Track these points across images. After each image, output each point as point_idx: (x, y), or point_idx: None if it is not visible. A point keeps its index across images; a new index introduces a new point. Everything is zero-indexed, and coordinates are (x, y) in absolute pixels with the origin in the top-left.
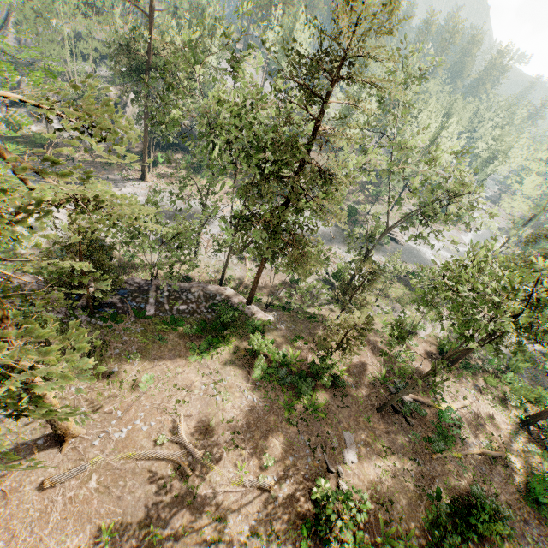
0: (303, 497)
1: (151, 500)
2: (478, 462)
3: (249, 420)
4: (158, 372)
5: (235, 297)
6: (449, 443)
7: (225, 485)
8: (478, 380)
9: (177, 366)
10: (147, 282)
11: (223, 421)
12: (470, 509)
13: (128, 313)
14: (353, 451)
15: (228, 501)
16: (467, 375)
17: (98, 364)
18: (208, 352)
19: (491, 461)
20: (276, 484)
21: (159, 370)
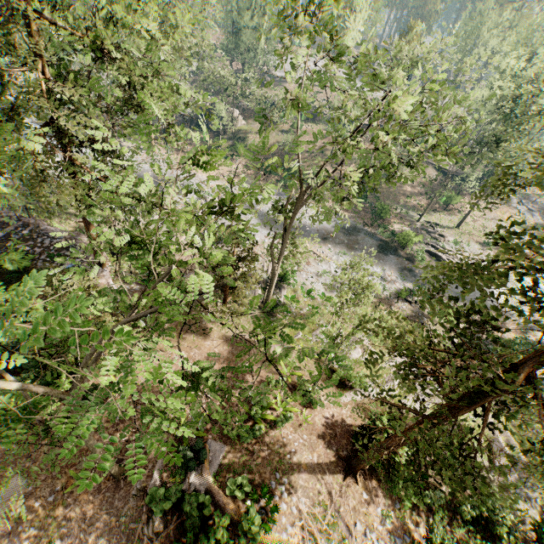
0: None
1: None
2: None
3: None
4: None
5: None
6: None
7: None
8: (420, 528)
9: None
10: (21, 218)
11: None
12: None
13: None
14: None
15: None
16: (394, 504)
17: None
18: None
19: None
20: None
21: None
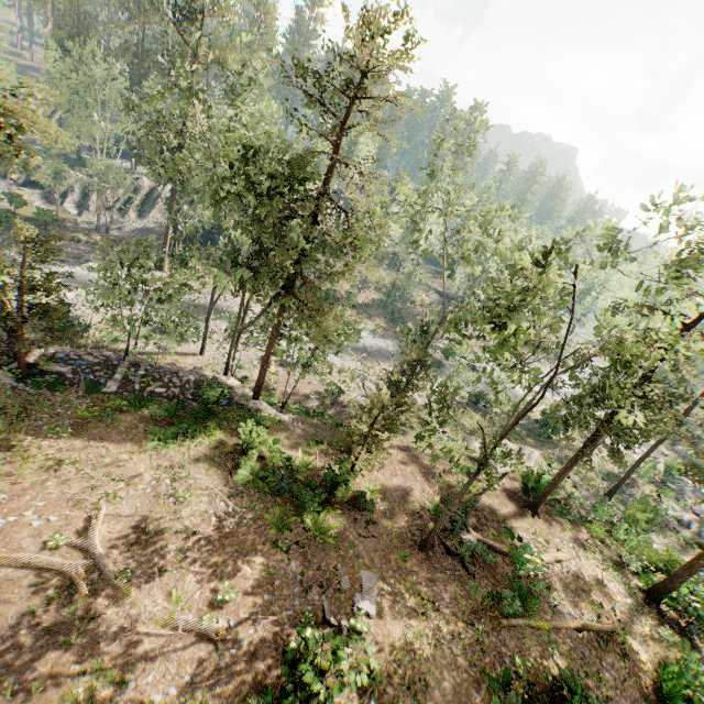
0: (272, 657)
1: (0, 630)
2: (577, 643)
3: (212, 534)
4: (91, 455)
5: (239, 389)
6: (530, 608)
7: (141, 624)
8: (580, 533)
9: (124, 451)
10: (120, 357)
11: (168, 528)
12: (553, 696)
13: (78, 386)
14: (371, 598)
15: (137, 649)
16: (563, 523)
17: (3, 433)
18: (177, 440)
19: (599, 645)
20: (230, 632)
21: (94, 453)
